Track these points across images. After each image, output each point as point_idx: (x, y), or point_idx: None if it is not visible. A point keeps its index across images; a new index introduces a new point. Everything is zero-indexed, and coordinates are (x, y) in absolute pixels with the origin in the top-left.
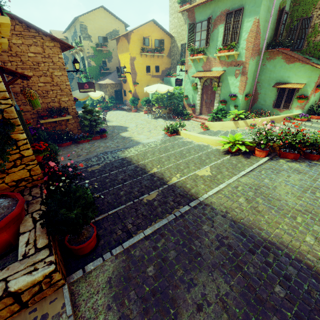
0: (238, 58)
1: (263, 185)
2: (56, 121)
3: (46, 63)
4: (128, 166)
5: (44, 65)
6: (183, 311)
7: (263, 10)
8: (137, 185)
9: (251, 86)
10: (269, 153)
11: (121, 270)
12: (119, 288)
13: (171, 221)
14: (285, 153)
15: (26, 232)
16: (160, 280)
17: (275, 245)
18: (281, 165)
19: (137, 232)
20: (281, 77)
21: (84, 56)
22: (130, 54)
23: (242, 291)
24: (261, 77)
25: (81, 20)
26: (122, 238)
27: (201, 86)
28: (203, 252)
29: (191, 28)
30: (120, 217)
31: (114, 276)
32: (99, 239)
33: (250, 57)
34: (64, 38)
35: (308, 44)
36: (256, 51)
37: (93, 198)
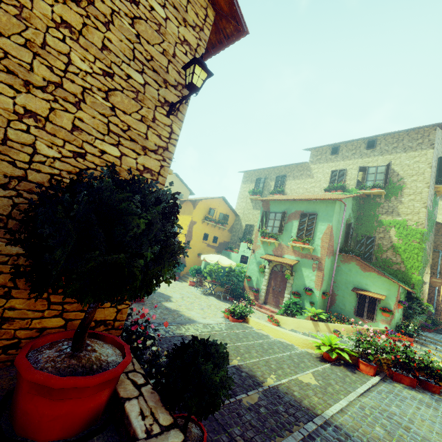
0: (313, 253)
1: (394, 414)
2: None
3: None
4: None
5: None
6: None
7: (335, 221)
8: None
9: (327, 284)
10: (376, 371)
11: None
12: None
13: (300, 441)
14: (398, 374)
15: (131, 398)
16: None
17: None
18: (400, 390)
19: None
20: (358, 282)
21: None
22: (192, 217)
23: None
24: (337, 277)
25: None
26: None
27: (270, 270)
28: None
29: (265, 214)
30: (218, 421)
31: None
32: None
33: (326, 255)
34: None
35: (376, 258)
36: (331, 251)
37: None
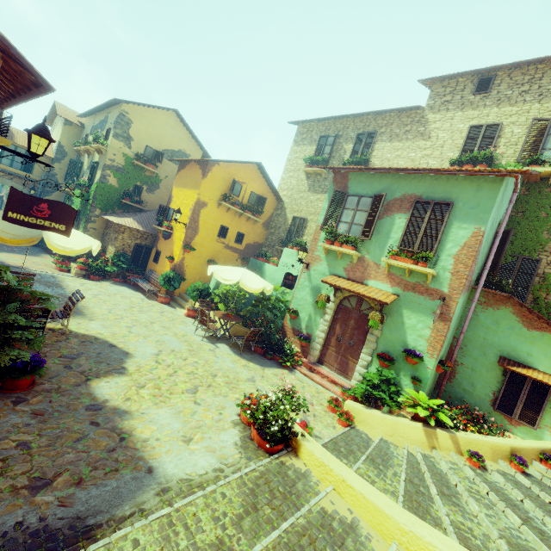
0: (432, 283)
1: None
2: None
3: None
4: None
5: None
6: None
7: (490, 221)
8: None
9: (447, 345)
10: None
11: None
12: None
13: None
14: None
15: None
16: None
17: None
18: None
19: None
20: (512, 348)
21: (101, 163)
22: (199, 194)
23: None
24: (464, 332)
25: (127, 109)
26: None
27: (336, 304)
28: None
29: (338, 198)
30: None
31: None
32: None
33: (462, 291)
34: (78, 123)
35: (534, 300)
36: (468, 282)
37: None
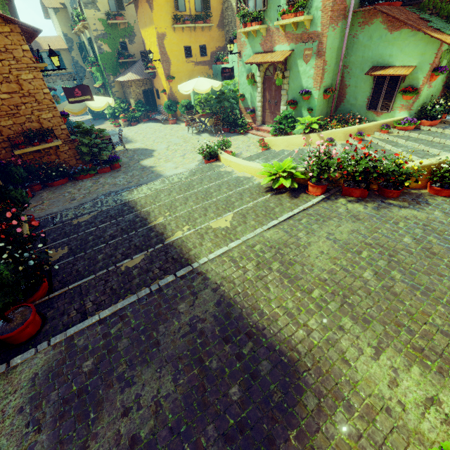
0: (311, 27)
1: (292, 242)
2: (40, 149)
3: (4, 61)
4: (125, 216)
5: (3, 65)
6: (104, 416)
7: None
8: (125, 244)
9: (334, 75)
10: (330, 188)
11: (52, 365)
12: (41, 387)
13: (142, 298)
14: (348, 188)
15: None
16: (94, 378)
17: (262, 331)
18: (337, 208)
19: (95, 313)
20: (379, 56)
21: (91, 37)
22: (155, 28)
23: (188, 392)
24: (350, 58)
25: None
26: (73, 322)
27: (262, 78)
28: (164, 341)
29: None
30: (82, 292)
31: (41, 372)
32: (43, 324)
33: (329, 24)
34: (61, 6)
35: None
36: (340, 11)
37: (42, 270)
